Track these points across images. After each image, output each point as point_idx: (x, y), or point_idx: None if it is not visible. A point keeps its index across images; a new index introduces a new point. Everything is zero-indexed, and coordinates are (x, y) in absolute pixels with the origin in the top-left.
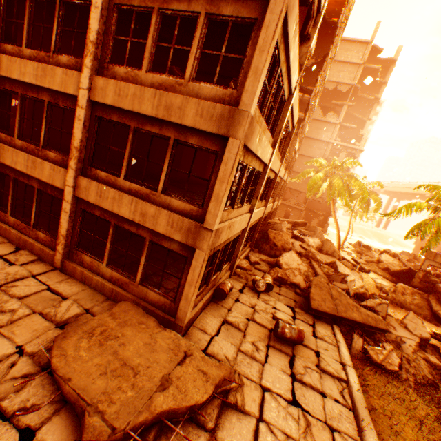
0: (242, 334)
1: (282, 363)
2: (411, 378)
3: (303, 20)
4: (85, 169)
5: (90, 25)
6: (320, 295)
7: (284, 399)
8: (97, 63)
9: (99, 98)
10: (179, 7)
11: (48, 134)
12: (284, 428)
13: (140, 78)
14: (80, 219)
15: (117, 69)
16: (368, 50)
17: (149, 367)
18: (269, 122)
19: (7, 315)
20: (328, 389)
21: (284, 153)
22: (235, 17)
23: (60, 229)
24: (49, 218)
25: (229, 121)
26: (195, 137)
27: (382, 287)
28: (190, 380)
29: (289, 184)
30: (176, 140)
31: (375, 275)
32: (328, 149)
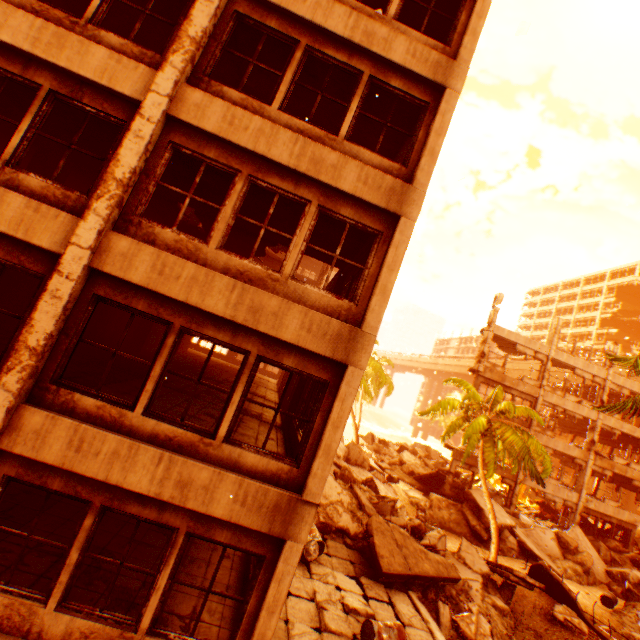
0: None
1: None
2: None
3: None
4: (41, 390)
5: (120, 155)
6: (386, 545)
7: None
8: (119, 211)
9: (114, 268)
10: (281, 184)
11: None
12: None
13: (205, 254)
14: None
15: (159, 231)
16: None
17: None
18: None
19: None
20: None
21: None
22: (356, 221)
23: None
24: None
25: (349, 343)
26: (293, 356)
27: (418, 502)
28: None
29: None
30: (259, 356)
31: (404, 483)
32: None
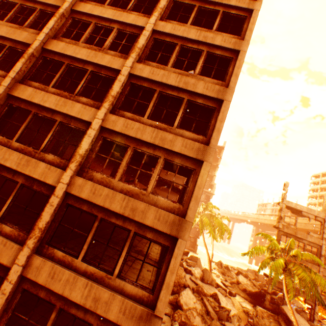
0: None
1: None
2: None
3: None
4: (42, 247)
5: (82, 144)
6: None
7: None
8: (79, 167)
9: (75, 191)
10: (147, 150)
11: (10, 208)
12: None
13: (113, 183)
14: (17, 299)
15: (95, 174)
16: None
17: None
18: None
19: None
20: None
21: None
22: (182, 164)
23: None
24: None
25: (178, 226)
26: (151, 232)
27: (248, 311)
28: None
29: None
30: (135, 232)
31: (239, 297)
32: None
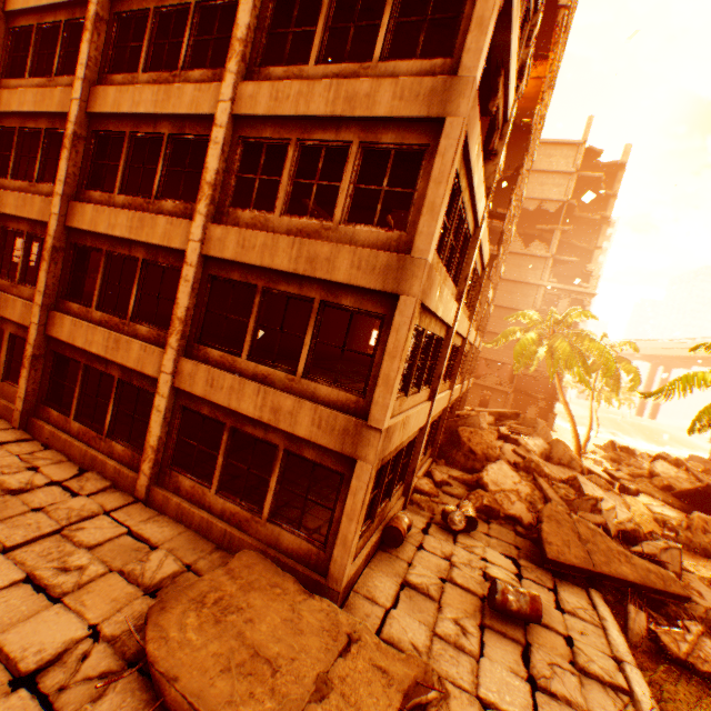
0: (436, 605)
1: (509, 657)
2: None
3: (481, 124)
4: (191, 348)
5: (207, 163)
6: (559, 534)
7: None
8: (214, 208)
9: (215, 252)
10: (324, 136)
11: (140, 302)
12: None
13: (272, 223)
14: (178, 421)
15: (241, 214)
16: (581, 153)
17: (295, 660)
18: (450, 268)
19: (74, 575)
20: (597, 707)
21: (473, 307)
22: (399, 144)
23: (148, 438)
24: (125, 422)
25: (398, 273)
26: (350, 296)
27: (666, 520)
28: (362, 683)
29: (483, 351)
30: (323, 302)
31: (650, 499)
32: (539, 295)
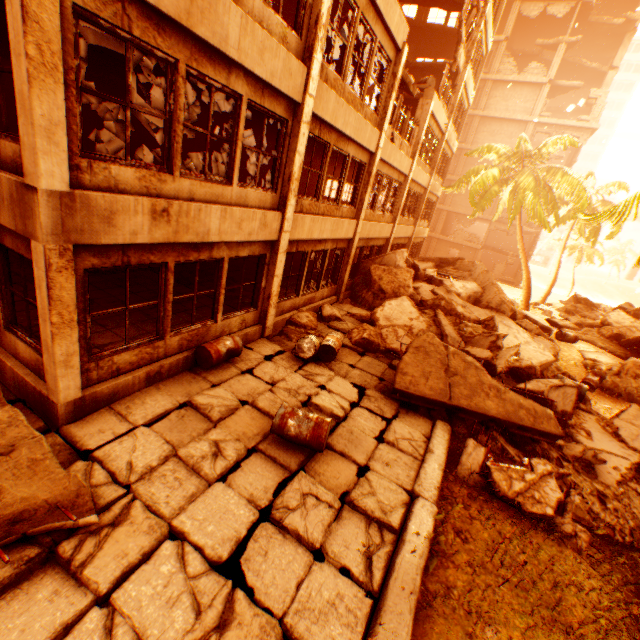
0: (210, 427)
1: (261, 484)
2: (585, 534)
3: None
4: None
5: None
6: (422, 366)
7: (207, 558)
8: None
9: None
10: None
11: None
12: (148, 626)
13: None
14: None
15: None
16: None
17: None
18: None
19: None
20: (339, 545)
21: (384, 109)
22: None
23: None
24: None
25: None
26: None
27: (595, 366)
28: None
29: (455, 206)
30: None
31: (590, 347)
32: (526, 134)
